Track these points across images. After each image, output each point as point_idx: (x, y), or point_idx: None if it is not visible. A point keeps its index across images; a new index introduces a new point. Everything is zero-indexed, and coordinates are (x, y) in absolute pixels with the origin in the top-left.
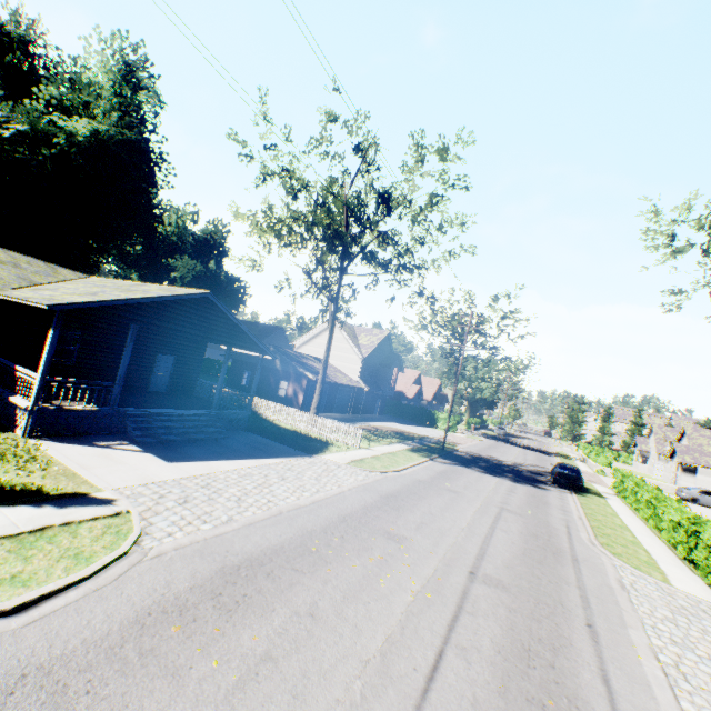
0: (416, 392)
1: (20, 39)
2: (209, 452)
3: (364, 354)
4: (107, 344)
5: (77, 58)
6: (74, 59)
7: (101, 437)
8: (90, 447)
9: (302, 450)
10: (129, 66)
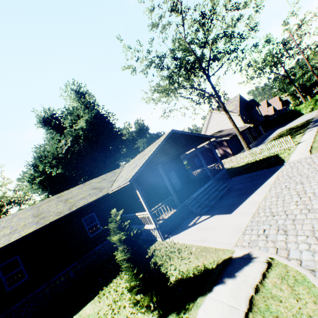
0: (272, 110)
1: (50, 117)
2: (236, 197)
3: (237, 112)
4: (150, 184)
5: (64, 106)
6: (64, 107)
7: (186, 221)
8: (189, 228)
9: (271, 166)
10: (76, 91)
